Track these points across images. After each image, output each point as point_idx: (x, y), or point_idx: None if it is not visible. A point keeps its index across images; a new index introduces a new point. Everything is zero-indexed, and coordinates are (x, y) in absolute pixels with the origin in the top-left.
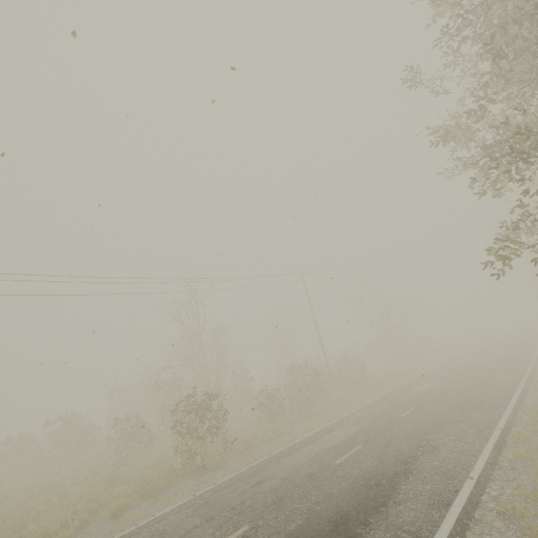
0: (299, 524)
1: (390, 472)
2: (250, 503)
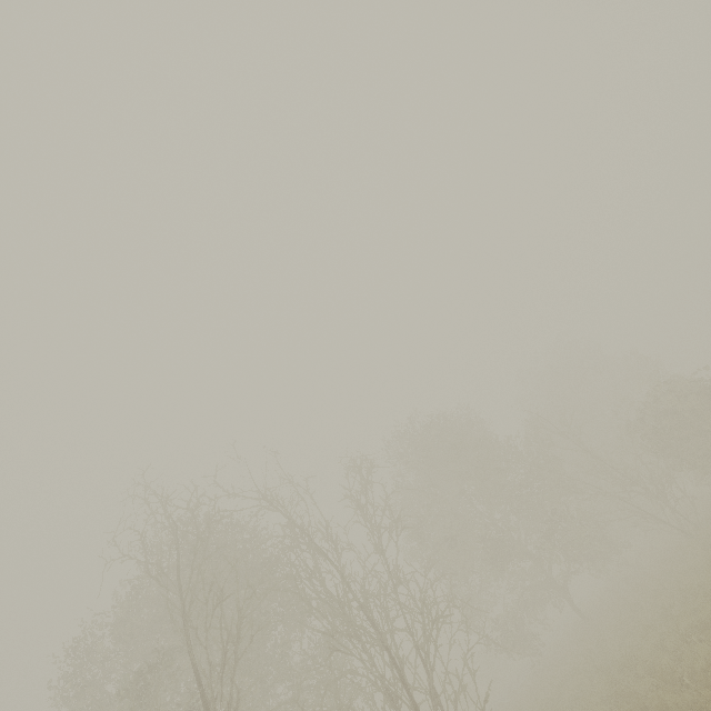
0: None
1: None
2: None
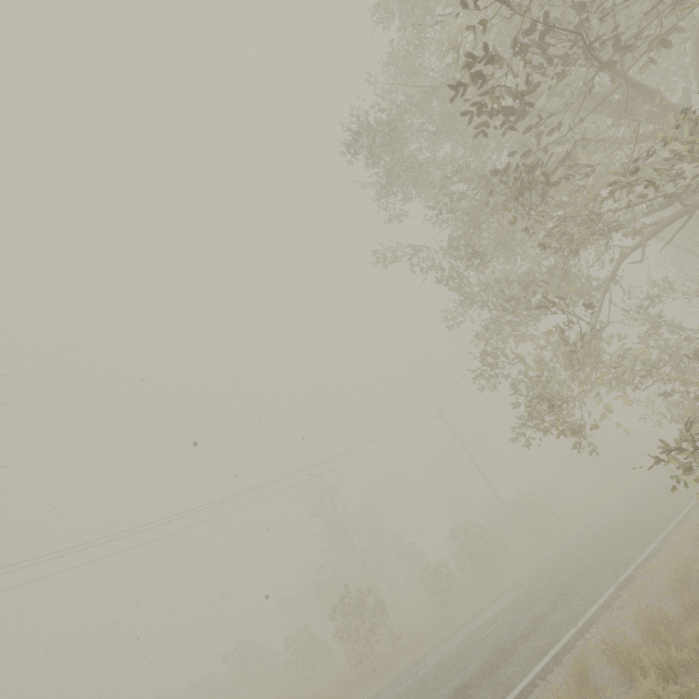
0: (432, 698)
1: (518, 636)
2: (403, 692)
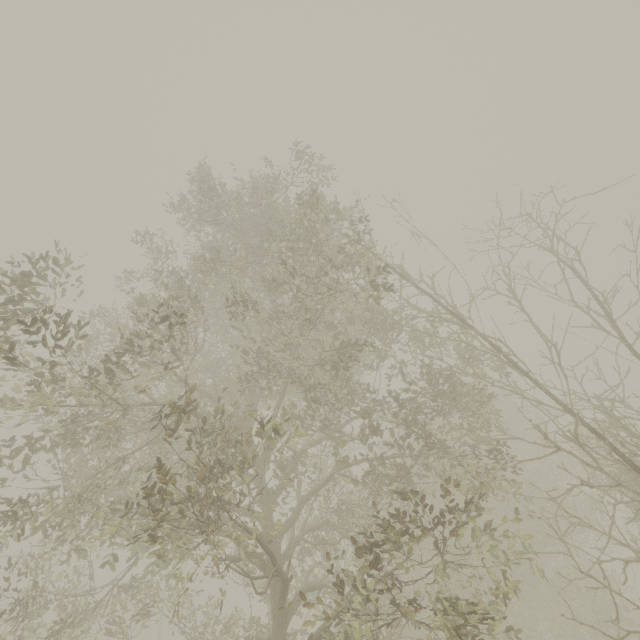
0: None
1: None
2: None
